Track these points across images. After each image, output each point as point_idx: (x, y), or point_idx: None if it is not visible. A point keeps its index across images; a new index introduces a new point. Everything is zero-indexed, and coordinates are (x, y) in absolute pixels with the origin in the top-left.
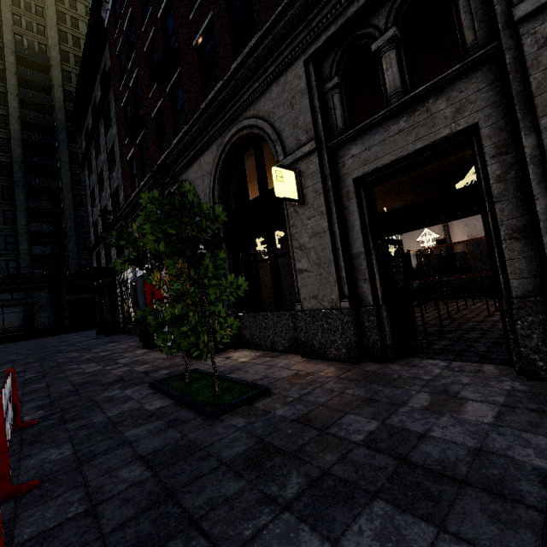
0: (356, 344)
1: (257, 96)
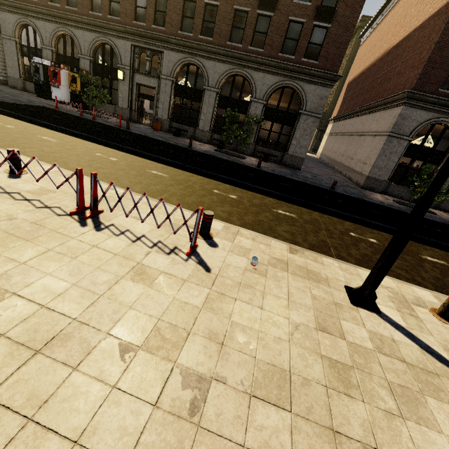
0: (129, 118)
1: (116, 37)
